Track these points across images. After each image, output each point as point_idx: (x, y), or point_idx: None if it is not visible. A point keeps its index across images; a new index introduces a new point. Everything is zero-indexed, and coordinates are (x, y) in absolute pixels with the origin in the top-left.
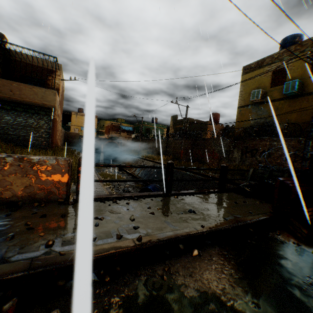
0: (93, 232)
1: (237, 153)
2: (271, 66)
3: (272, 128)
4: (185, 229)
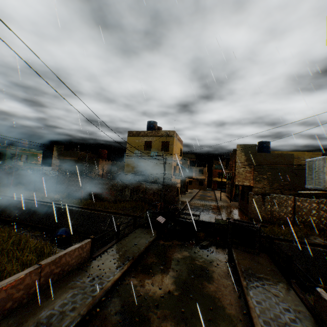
0: (120, 262)
1: (128, 191)
2: (144, 137)
3: (146, 175)
4: (140, 250)
